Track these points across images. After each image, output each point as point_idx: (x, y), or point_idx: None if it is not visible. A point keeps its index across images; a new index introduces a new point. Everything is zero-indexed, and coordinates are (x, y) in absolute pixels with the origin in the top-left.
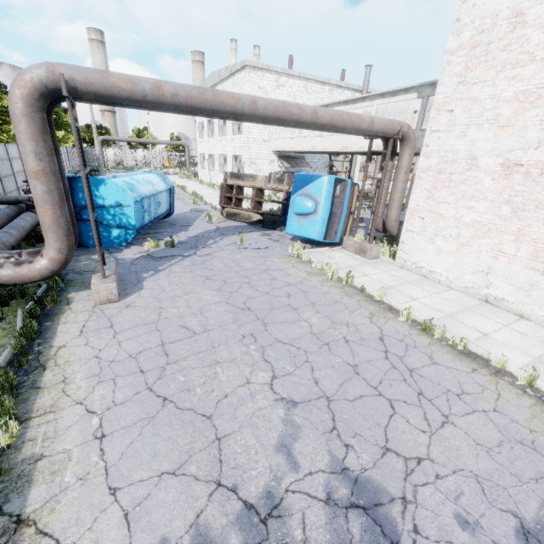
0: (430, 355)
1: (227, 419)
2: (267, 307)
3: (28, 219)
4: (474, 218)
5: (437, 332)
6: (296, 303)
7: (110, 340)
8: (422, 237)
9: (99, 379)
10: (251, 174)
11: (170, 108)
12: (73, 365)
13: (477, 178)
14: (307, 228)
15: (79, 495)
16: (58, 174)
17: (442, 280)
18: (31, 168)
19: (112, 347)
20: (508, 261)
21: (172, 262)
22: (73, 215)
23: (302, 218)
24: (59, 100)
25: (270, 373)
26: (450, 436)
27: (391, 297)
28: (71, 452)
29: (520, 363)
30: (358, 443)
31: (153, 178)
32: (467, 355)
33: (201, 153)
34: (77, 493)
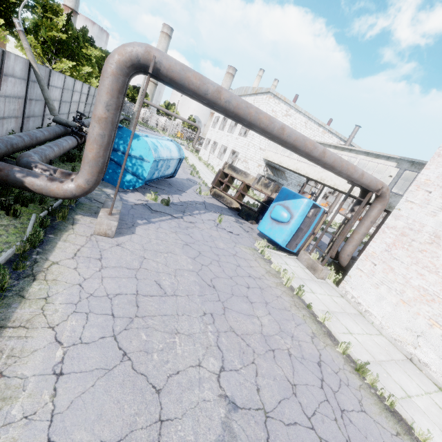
0: (360, 400)
1: (173, 400)
2: (229, 291)
3: (69, 142)
4: (422, 285)
5: (368, 377)
6: (253, 296)
7: (96, 272)
8: (369, 279)
9: (76, 309)
10: (245, 172)
11: (219, 109)
12: (58, 285)
13: (435, 253)
14: (276, 232)
15: (19, 436)
16: (115, 125)
17: (375, 322)
18: (98, 113)
19: (95, 280)
20: None
21: (163, 218)
22: (109, 157)
23: (275, 223)
24: (140, 72)
25: (220, 363)
26: None
27: (331, 323)
28: (28, 381)
29: None
30: None
31: (172, 146)
32: (392, 413)
33: (209, 138)
34: (18, 433)
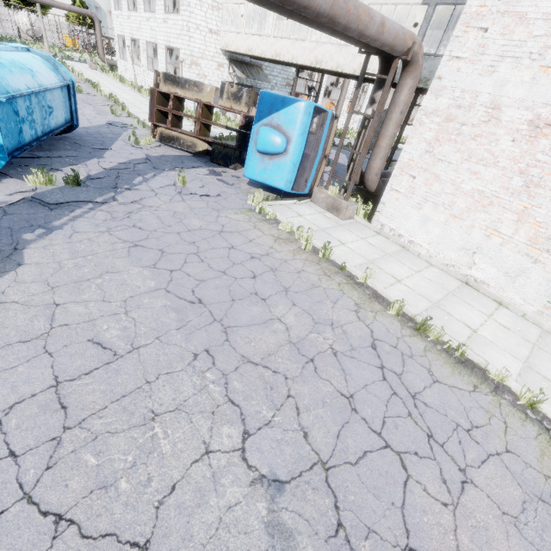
0: (429, 369)
1: (176, 544)
2: (226, 297)
3: None
4: (476, 187)
5: (431, 333)
6: (264, 289)
7: None
8: (409, 200)
9: None
10: (195, 81)
11: None
12: None
13: (494, 135)
14: (272, 173)
15: None
16: None
17: (422, 253)
18: None
19: None
20: (502, 243)
21: (77, 212)
22: None
23: (266, 159)
24: None
25: (240, 427)
26: (474, 506)
27: (374, 278)
28: None
29: (514, 372)
30: (374, 548)
31: (33, 61)
32: (464, 365)
33: (120, 34)
34: None
